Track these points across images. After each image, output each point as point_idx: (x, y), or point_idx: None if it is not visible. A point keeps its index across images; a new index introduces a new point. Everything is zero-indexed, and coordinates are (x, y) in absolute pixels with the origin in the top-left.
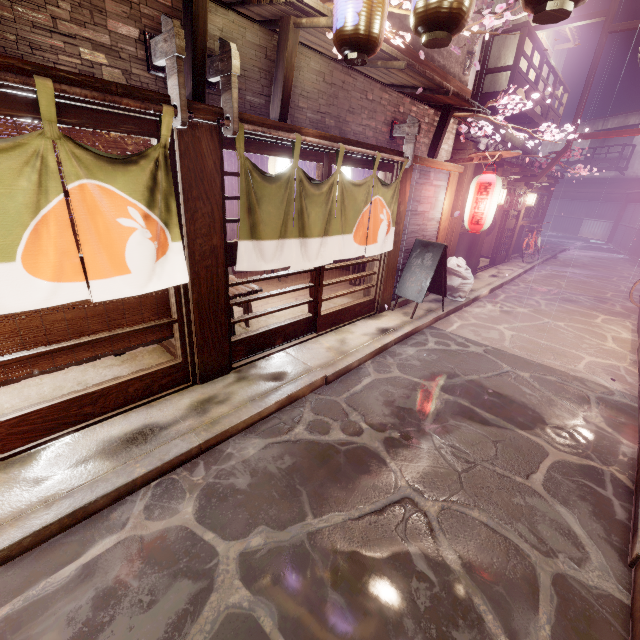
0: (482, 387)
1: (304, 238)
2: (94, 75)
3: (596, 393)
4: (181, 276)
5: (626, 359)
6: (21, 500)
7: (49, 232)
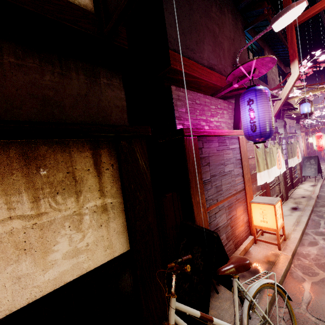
0: None
1: (292, 158)
2: None
3: None
4: (285, 168)
5: None
6: (293, 217)
7: (277, 159)
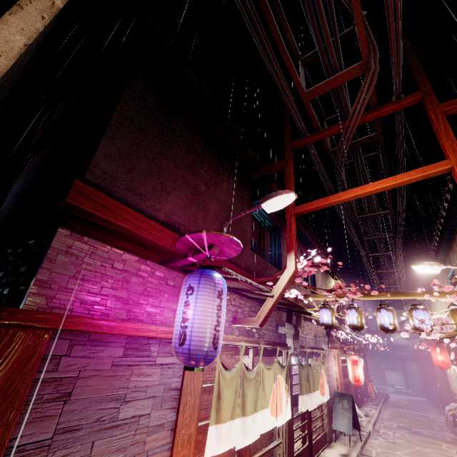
0: None
1: (310, 393)
2: (270, 338)
3: None
4: (290, 414)
5: None
6: None
7: (273, 395)
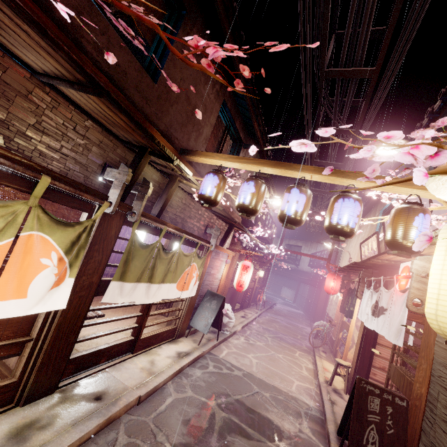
0: (244, 405)
1: (150, 283)
2: (68, 174)
3: (304, 409)
4: (62, 303)
5: (313, 383)
6: None
7: None
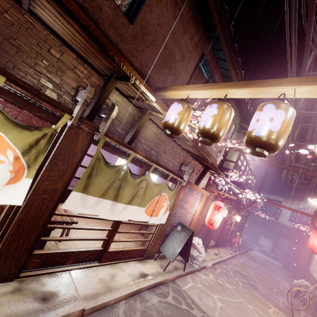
0: None
1: (116, 201)
2: (41, 89)
3: None
4: (18, 199)
5: None
6: None
7: None
